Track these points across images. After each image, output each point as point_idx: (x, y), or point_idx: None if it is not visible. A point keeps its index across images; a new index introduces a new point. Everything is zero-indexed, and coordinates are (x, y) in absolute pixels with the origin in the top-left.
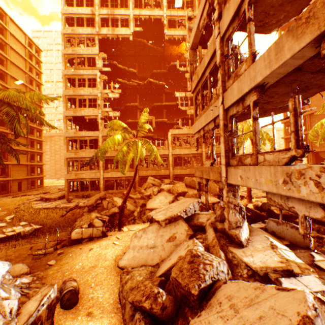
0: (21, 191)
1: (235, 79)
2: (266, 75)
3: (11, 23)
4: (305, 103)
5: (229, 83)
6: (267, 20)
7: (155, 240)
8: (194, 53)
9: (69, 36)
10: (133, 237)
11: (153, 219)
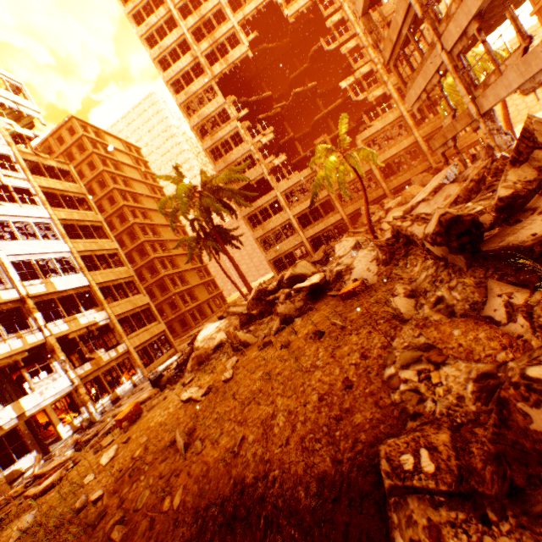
0: (213, 313)
1: (448, 21)
2: (479, 6)
3: (106, 136)
4: None
5: (442, 27)
6: None
7: (431, 209)
8: (367, 19)
9: (186, 103)
10: None
11: (412, 208)
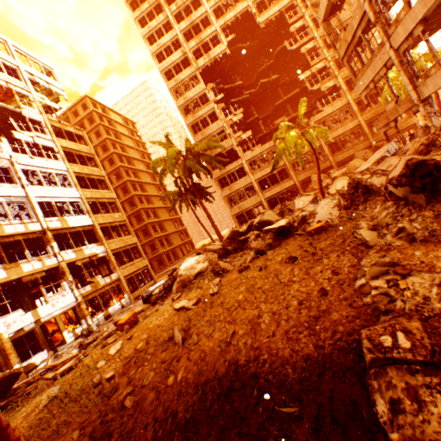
0: (184, 256)
1: (396, 25)
2: (425, 13)
3: (110, 112)
4: None
5: (391, 30)
6: None
7: None
8: (327, 24)
9: (175, 88)
10: None
11: None
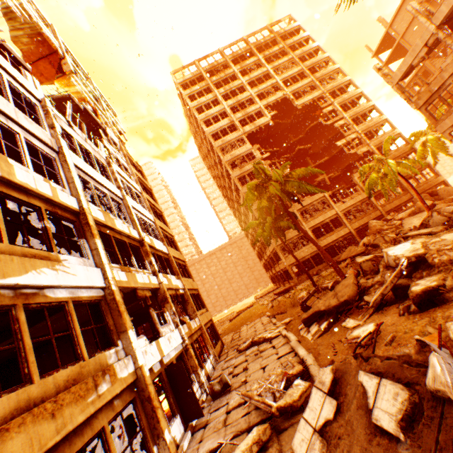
0: None
1: None
2: None
3: None
4: None
5: None
6: None
7: None
8: (399, 86)
9: (221, 146)
10: None
11: None
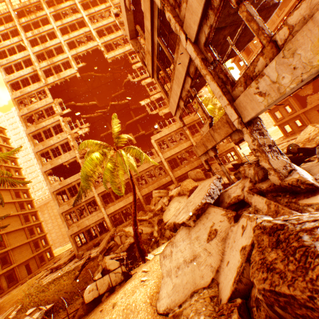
0: (31, 273)
1: None
2: None
3: None
4: None
5: (183, 9)
6: None
7: (191, 248)
8: (136, 42)
9: (20, 98)
10: (162, 259)
11: (175, 225)
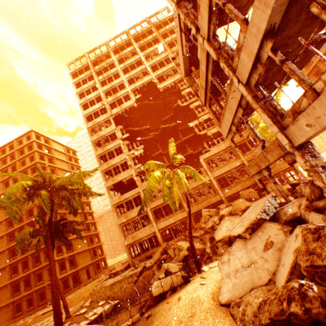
0: (90, 278)
1: (239, 54)
2: (269, 15)
3: (53, 142)
4: (325, 33)
5: (235, 61)
6: (238, 4)
7: (248, 256)
8: (189, 77)
9: (92, 127)
10: (220, 264)
11: (231, 238)
